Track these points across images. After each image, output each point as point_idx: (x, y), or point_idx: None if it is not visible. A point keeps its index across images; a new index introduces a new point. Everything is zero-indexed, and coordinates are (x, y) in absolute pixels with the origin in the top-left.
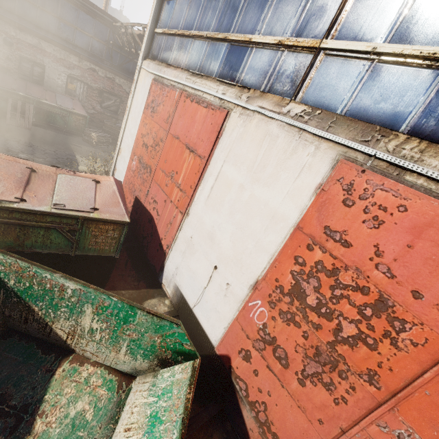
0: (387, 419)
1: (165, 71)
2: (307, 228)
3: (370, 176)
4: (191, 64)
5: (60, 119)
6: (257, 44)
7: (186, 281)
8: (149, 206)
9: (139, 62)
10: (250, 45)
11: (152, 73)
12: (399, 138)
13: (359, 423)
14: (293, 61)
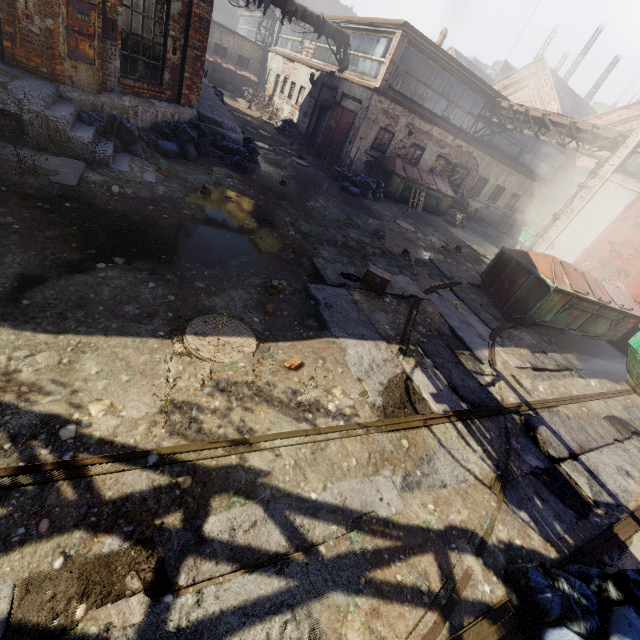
0: None
1: None
2: None
3: None
4: None
5: (434, 202)
6: None
7: None
8: None
9: (603, 173)
10: None
11: (634, 190)
12: None
13: None
14: None
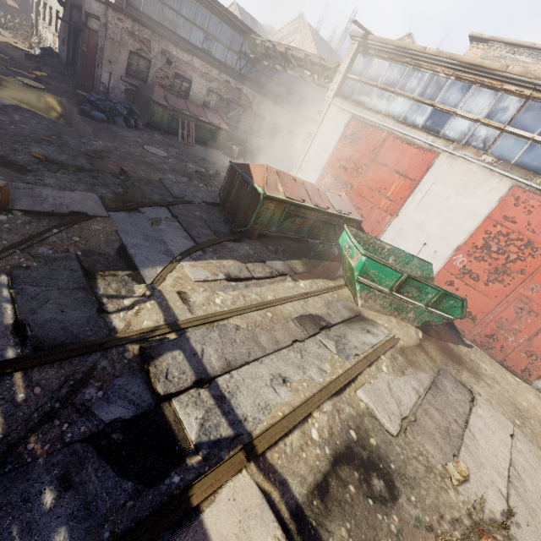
0: (527, 284)
1: (367, 114)
2: (493, 217)
3: (527, 194)
4: (395, 113)
5: (209, 135)
6: (459, 115)
7: None
8: None
9: (327, 98)
10: (453, 114)
11: (348, 111)
12: (540, 178)
13: (515, 290)
14: (486, 132)
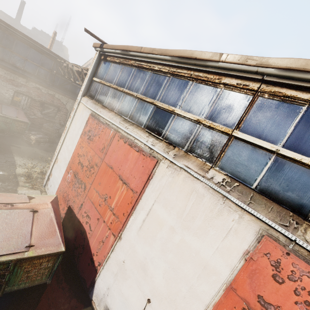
0: None
1: (101, 111)
2: (241, 291)
3: (295, 260)
4: (123, 111)
5: (3, 125)
6: (179, 114)
7: (118, 306)
8: (82, 219)
9: (79, 97)
10: (172, 113)
11: (90, 108)
12: None
13: None
14: (210, 136)
